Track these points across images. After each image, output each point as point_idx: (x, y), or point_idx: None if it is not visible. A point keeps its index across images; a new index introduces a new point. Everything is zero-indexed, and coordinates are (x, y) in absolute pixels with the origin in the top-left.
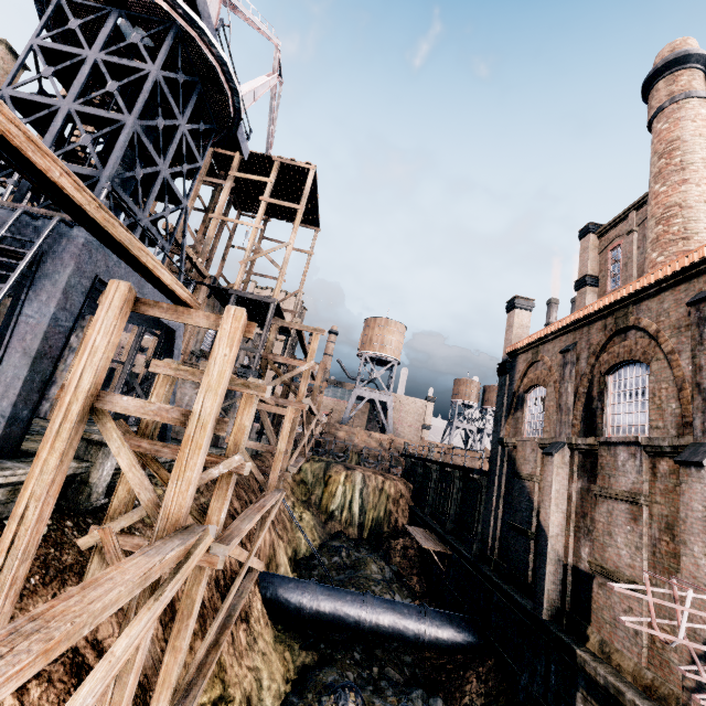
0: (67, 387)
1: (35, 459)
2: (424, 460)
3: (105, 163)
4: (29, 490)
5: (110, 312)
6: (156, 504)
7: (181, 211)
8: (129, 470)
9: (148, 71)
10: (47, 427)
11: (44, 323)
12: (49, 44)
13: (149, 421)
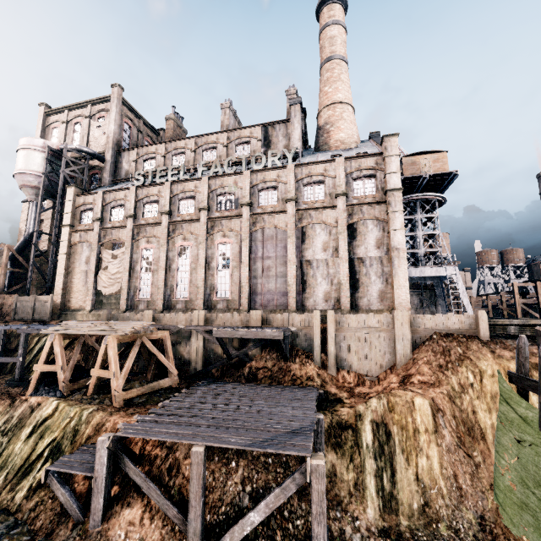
0: (516, 300)
1: (517, 311)
2: (511, 305)
3: (417, 240)
4: (519, 315)
5: (516, 287)
6: (536, 314)
7: (429, 243)
8: (528, 310)
9: (436, 216)
10: (516, 306)
11: (464, 290)
12: (405, 217)
13: (504, 304)
